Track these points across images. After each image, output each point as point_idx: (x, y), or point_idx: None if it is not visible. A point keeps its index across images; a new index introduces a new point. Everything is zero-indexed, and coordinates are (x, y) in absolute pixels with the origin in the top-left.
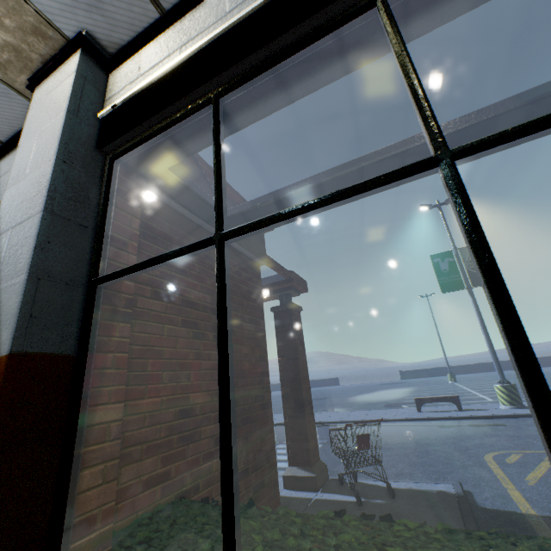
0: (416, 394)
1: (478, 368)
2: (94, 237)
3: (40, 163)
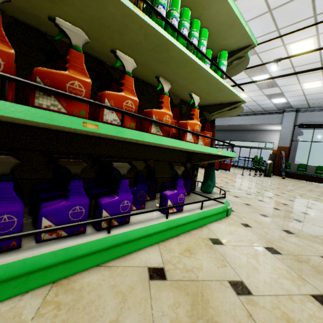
0: None
1: None
2: (292, 136)
3: (289, 127)
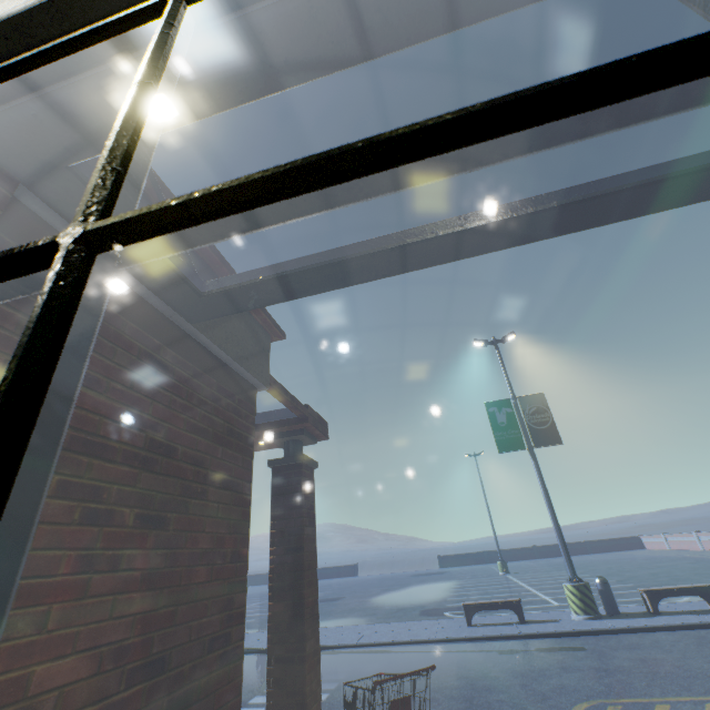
0: (461, 593)
1: (532, 552)
2: None
3: None
